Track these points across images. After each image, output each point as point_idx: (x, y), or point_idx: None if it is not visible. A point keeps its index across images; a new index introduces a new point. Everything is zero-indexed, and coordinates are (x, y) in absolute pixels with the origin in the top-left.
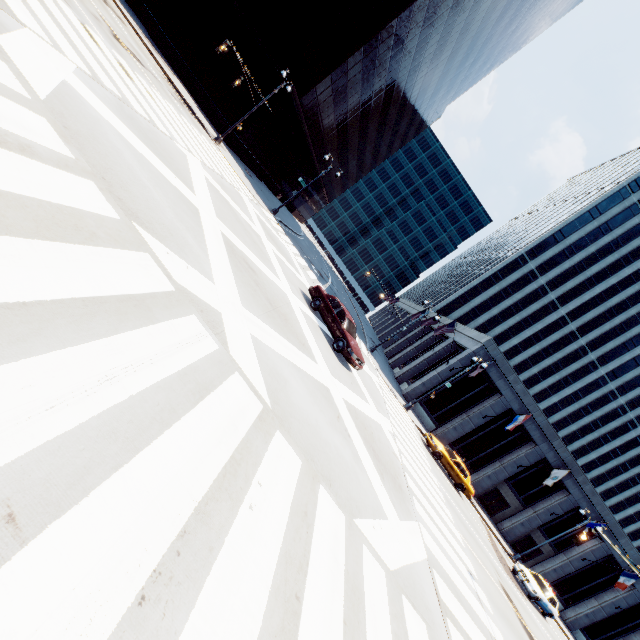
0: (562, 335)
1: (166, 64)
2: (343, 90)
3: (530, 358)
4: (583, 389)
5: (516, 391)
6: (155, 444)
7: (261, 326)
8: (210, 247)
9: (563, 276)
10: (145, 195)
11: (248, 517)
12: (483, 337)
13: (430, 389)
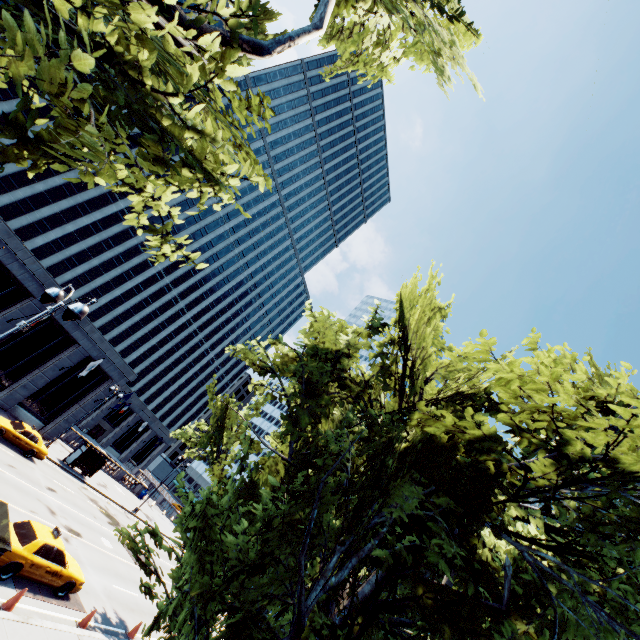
0: None
1: None
2: None
3: None
4: (104, 221)
5: None
6: None
7: None
8: None
9: None
10: None
11: None
12: None
13: None
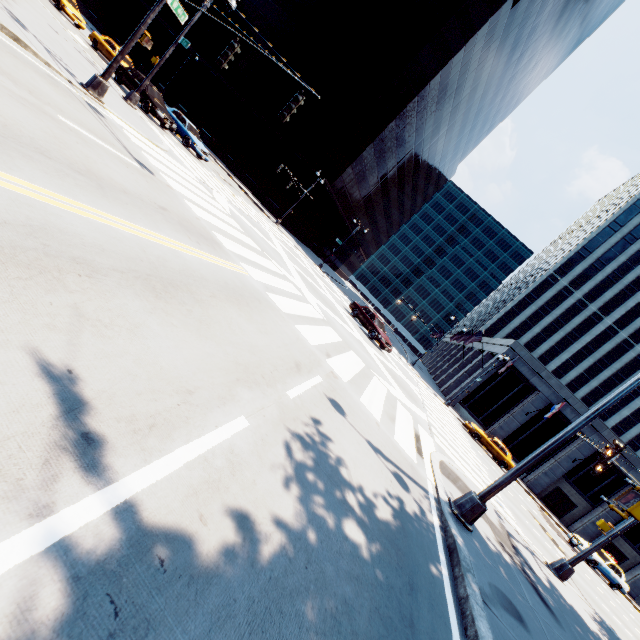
0: (615, 344)
1: (239, 182)
2: (363, 173)
3: (586, 371)
4: None
5: (551, 386)
6: (292, 300)
7: (319, 302)
8: (290, 269)
9: (599, 287)
10: (263, 246)
11: (321, 329)
12: (510, 341)
13: (471, 394)
